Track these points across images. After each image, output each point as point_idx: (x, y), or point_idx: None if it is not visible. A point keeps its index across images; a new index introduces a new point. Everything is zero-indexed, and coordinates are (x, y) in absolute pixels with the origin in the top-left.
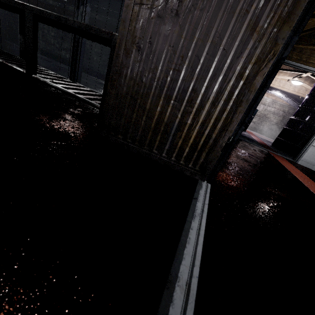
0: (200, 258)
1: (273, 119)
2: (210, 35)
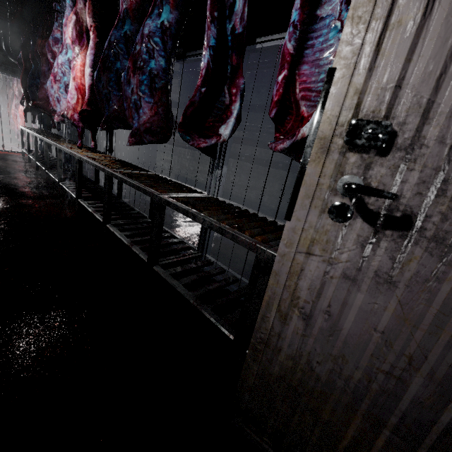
0: None
1: None
2: None
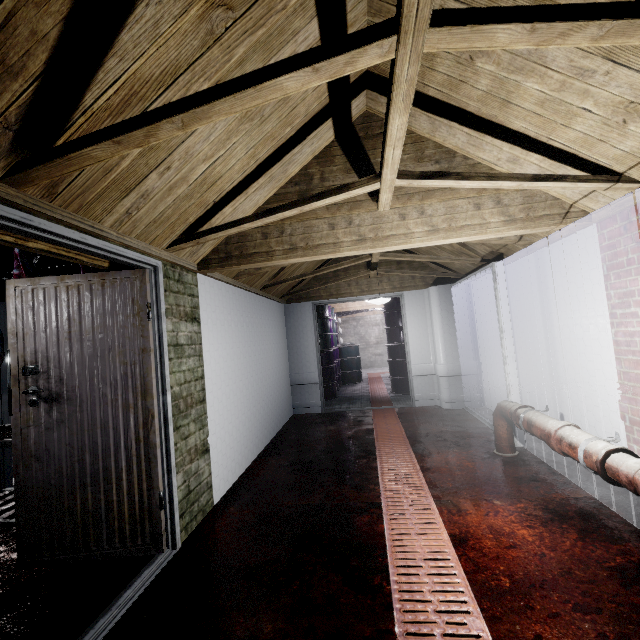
0: None
1: None
2: (98, 423)
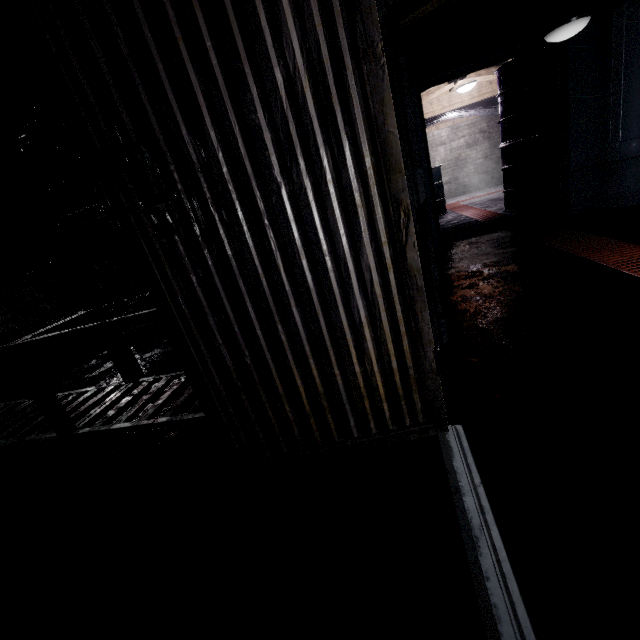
0: (534, 637)
1: (476, 155)
2: (298, 249)
